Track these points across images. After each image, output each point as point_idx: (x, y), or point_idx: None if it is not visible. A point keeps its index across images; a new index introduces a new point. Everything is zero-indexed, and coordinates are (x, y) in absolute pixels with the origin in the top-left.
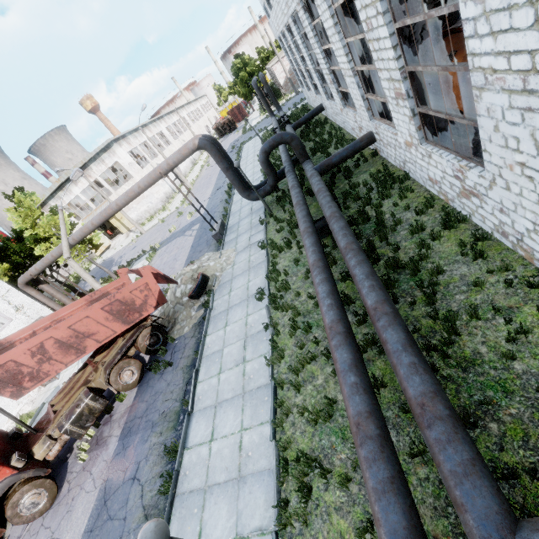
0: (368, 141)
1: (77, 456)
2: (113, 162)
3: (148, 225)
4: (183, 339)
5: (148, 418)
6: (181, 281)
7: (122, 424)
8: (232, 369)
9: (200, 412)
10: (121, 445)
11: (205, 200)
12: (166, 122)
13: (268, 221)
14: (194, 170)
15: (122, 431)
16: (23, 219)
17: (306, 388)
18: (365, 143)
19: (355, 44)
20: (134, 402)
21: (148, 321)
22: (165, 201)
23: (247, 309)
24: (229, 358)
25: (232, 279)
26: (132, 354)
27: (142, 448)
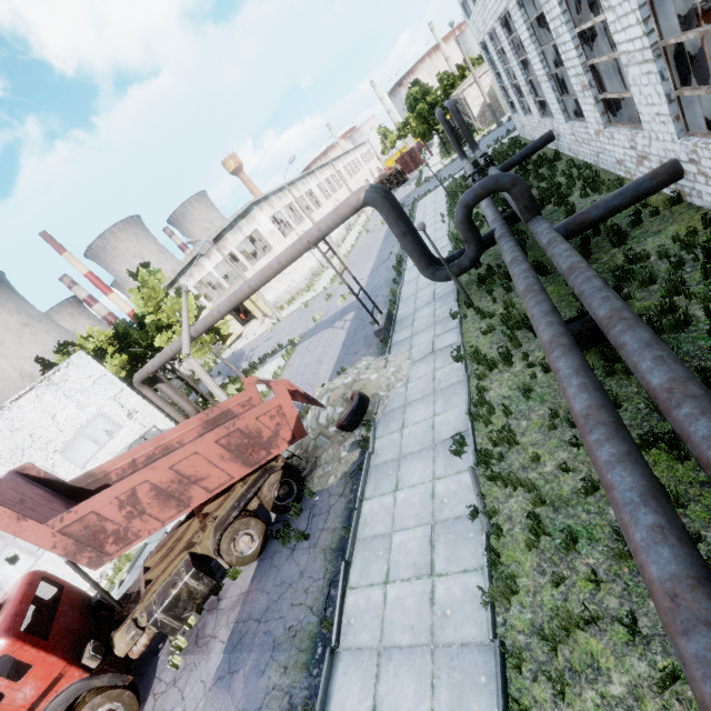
0: (667, 177)
1: (170, 654)
2: (251, 230)
3: (288, 309)
4: (326, 496)
5: (268, 628)
6: (328, 401)
7: (231, 621)
8: (408, 581)
9: (352, 654)
10: (227, 664)
11: (362, 279)
12: (317, 178)
13: (464, 315)
14: (348, 238)
15: (230, 636)
16: (145, 302)
17: (582, 694)
18: (659, 181)
19: (661, 1)
20: (250, 588)
21: (278, 461)
22: (310, 279)
23: (433, 466)
24: (403, 556)
25: (406, 405)
26: (253, 509)
27: (256, 685)
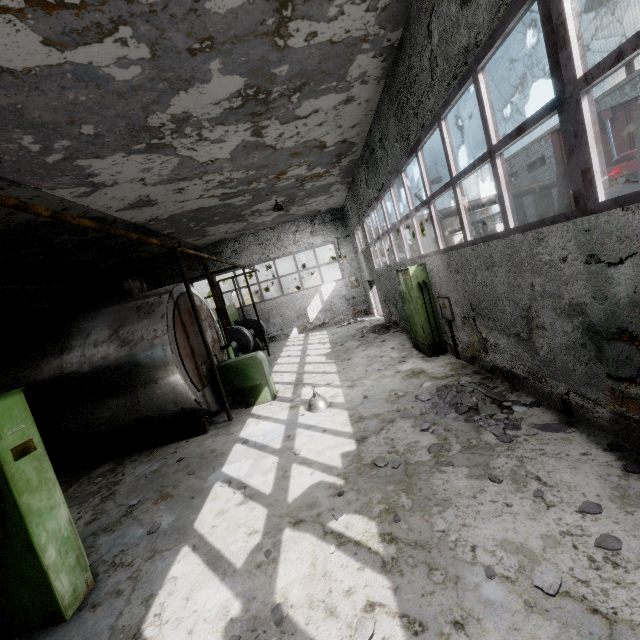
0: None
1: None
2: None
3: None
4: None
5: None
6: None
7: None
8: None
9: None
10: None
11: None
12: None
13: None
14: None
15: None
16: None
17: None
18: None
19: None
20: None
21: None
22: None
23: None
24: None
25: None
26: None
27: None
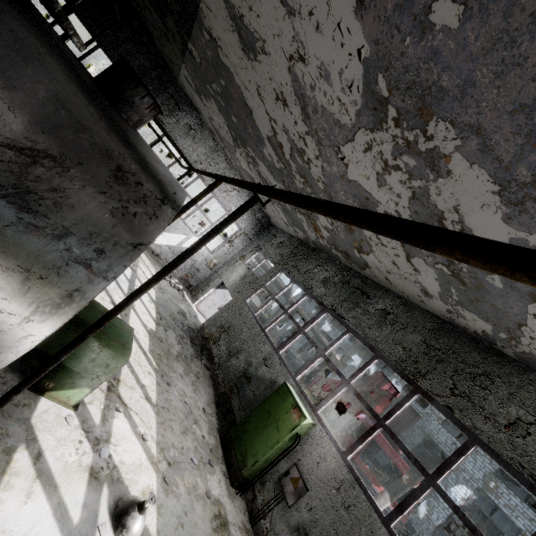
0: None
1: None
2: None
3: None
4: None
5: None
6: None
7: None
8: None
9: None
10: None
11: None
12: None
13: None
14: None
15: None
16: None
17: None
18: None
19: None
20: None
21: None
22: None
23: None
24: None
25: None
26: None
27: None
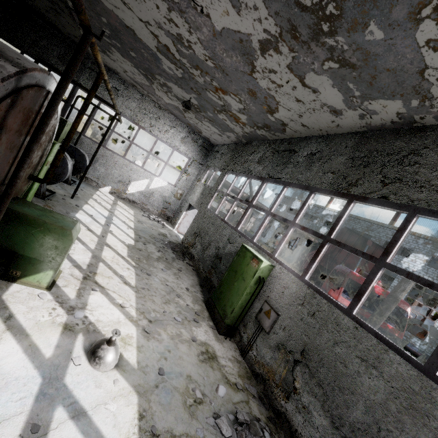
0: None
1: None
2: None
3: None
4: None
5: None
6: None
7: None
8: None
9: None
10: None
11: None
12: None
13: None
14: None
15: None
16: None
17: None
18: None
19: None
20: None
21: None
22: None
23: None
24: None
25: None
26: None
27: None
